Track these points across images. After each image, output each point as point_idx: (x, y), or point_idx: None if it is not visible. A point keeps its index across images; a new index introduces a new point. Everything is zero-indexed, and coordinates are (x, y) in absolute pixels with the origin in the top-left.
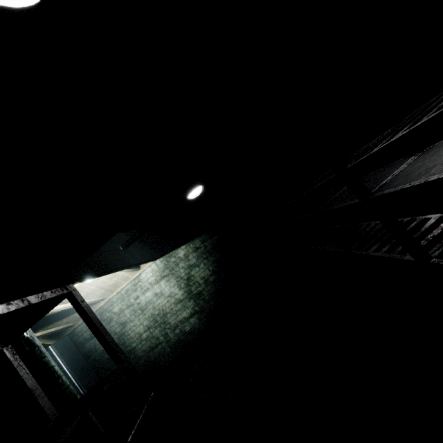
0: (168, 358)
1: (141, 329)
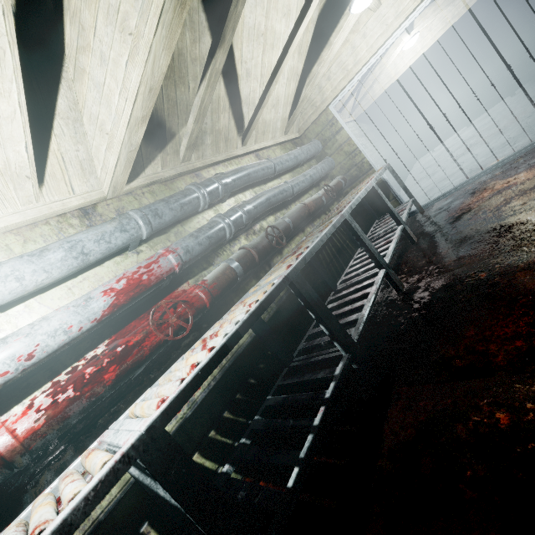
0: None
1: None
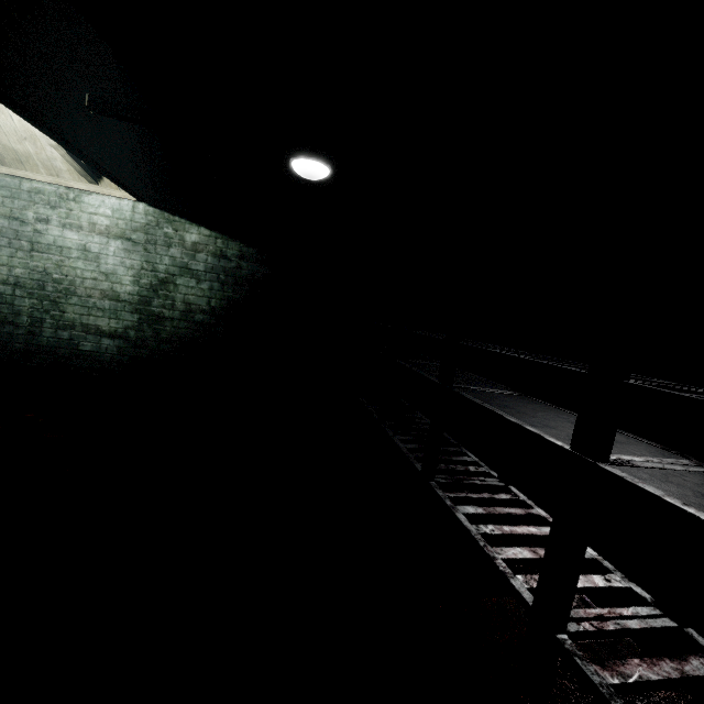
0: (6, 357)
1: (1, 272)
